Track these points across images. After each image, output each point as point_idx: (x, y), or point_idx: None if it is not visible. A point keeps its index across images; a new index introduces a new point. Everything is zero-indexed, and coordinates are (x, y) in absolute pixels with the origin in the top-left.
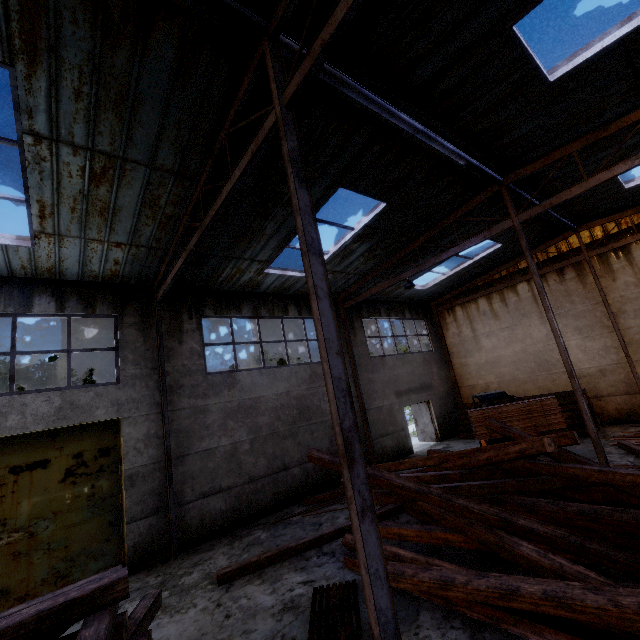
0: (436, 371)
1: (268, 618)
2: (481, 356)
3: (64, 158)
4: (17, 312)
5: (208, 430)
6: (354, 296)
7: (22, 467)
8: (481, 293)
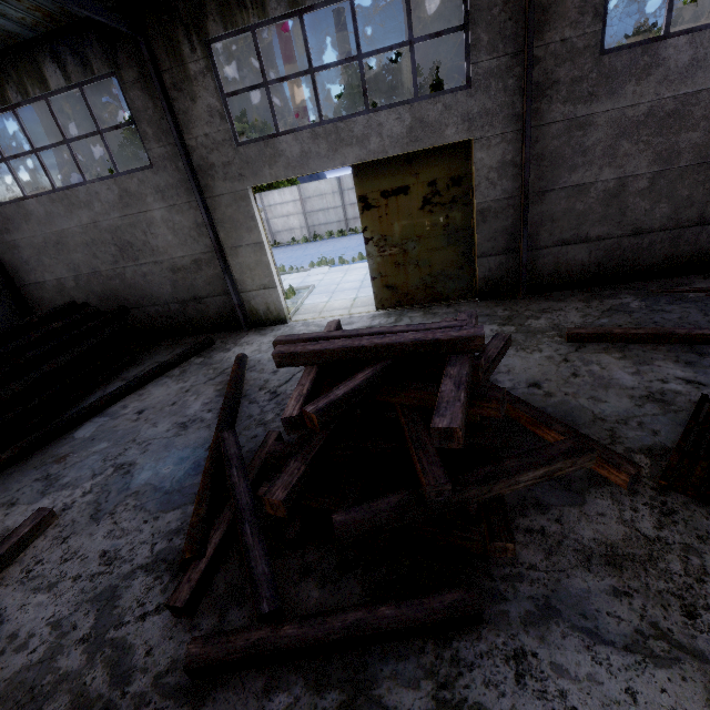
0: None
1: (624, 397)
2: None
3: None
4: None
5: (584, 157)
6: None
7: (389, 192)
8: None
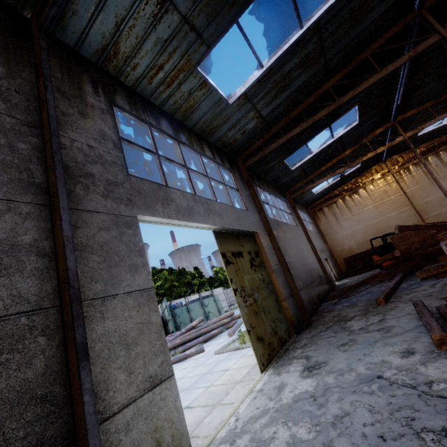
0: (323, 243)
1: None
2: (343, 232)
3: (309, 44)
4: (201, 151)
5: (283, 251)
6: (290, 194)
7: (235, 254)
8: (338, 198)
